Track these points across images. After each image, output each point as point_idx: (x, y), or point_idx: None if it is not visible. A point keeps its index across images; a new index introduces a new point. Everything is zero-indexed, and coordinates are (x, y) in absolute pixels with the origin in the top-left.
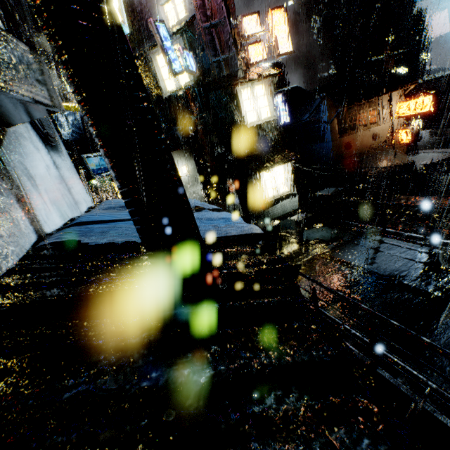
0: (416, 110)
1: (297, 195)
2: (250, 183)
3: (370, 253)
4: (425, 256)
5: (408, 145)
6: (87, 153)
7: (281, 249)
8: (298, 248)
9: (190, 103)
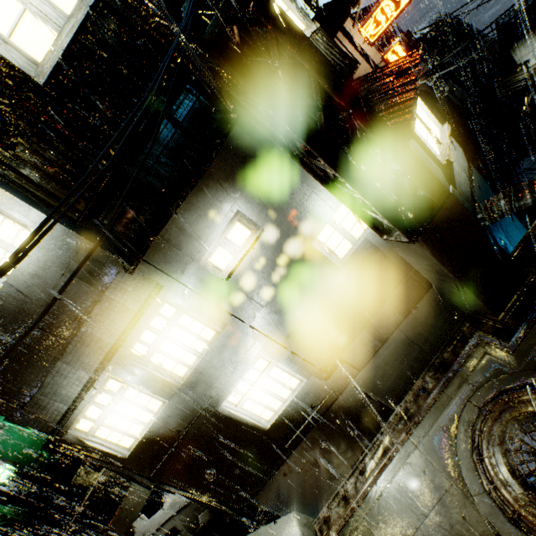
0: (389, 15)
1: None
2: None
3: None
4: None
5: None
6: None
7: None
8: None
9: None
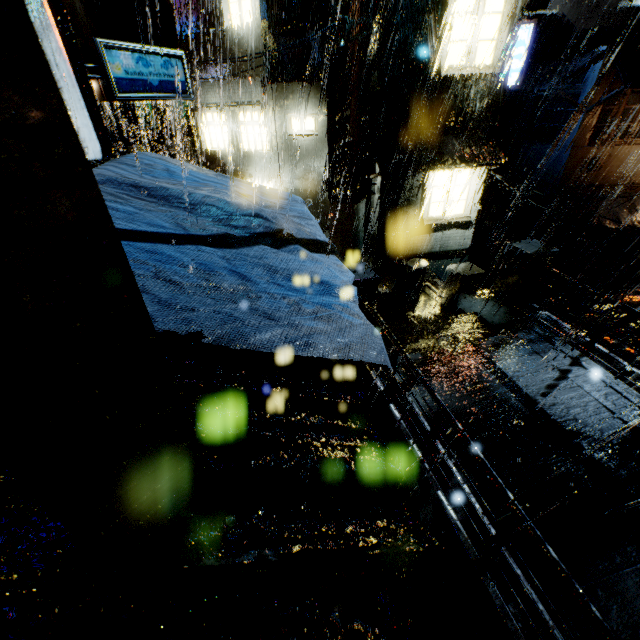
0: None
1: (474, 228)
2: (407, 183)
3: (552, 376)
4: (638, 415)
5: None
6: (125, 38)
7: (414, 307)
8: (440, 319)
9: None
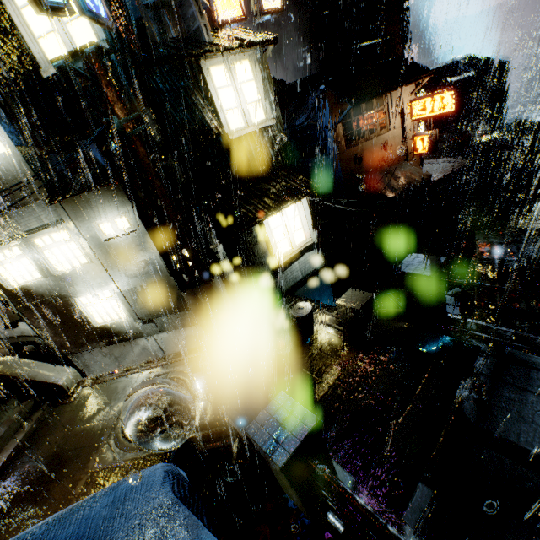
0: (434, 110)
1: (319, 244)
2: (248, 237)
3: None
4: None
5: (420, 155)
6: None
7: (327, 358)
8: (371, 371)
9: (105, 89)
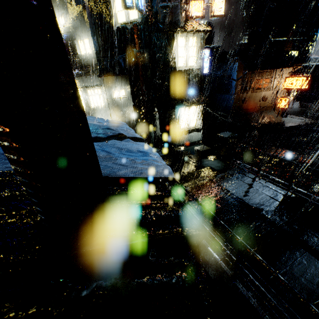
0: (297, 85)
1: (202, 130)
2: (170, 114)
3: (246, 187)
4: (282, 197)
5: (283, 109)
6: None
7: (183, 168)
8: (195, 171)
9: (135, 38)
